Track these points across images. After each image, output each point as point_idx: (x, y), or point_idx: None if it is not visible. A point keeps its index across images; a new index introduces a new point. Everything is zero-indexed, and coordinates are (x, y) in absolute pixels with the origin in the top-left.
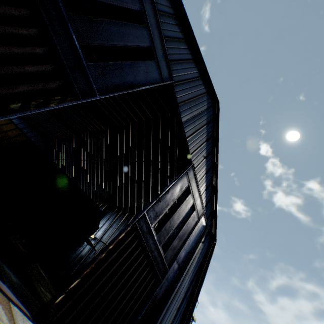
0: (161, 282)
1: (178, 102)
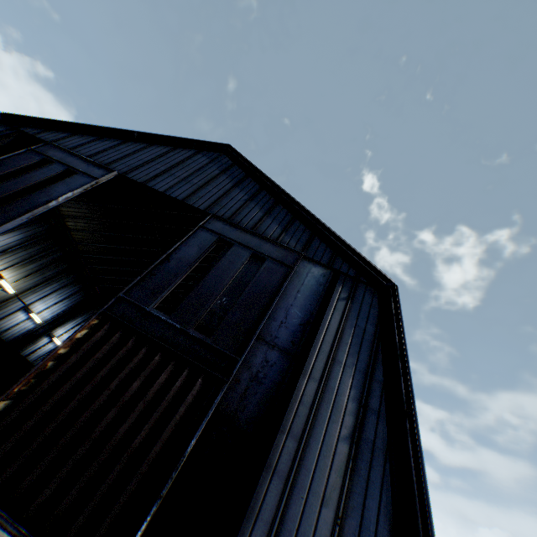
0: (226, 383)
1: (143, 181)
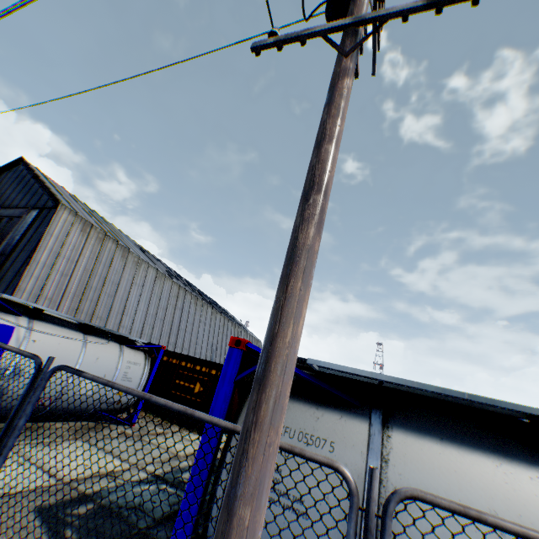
0: None
1: None
